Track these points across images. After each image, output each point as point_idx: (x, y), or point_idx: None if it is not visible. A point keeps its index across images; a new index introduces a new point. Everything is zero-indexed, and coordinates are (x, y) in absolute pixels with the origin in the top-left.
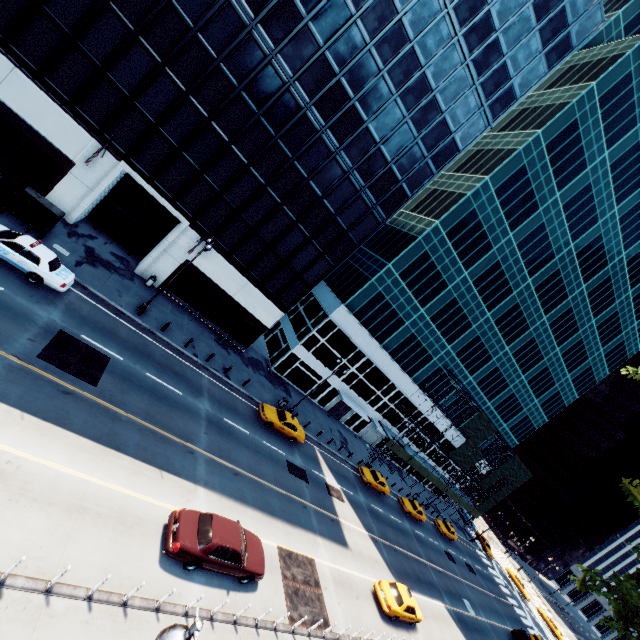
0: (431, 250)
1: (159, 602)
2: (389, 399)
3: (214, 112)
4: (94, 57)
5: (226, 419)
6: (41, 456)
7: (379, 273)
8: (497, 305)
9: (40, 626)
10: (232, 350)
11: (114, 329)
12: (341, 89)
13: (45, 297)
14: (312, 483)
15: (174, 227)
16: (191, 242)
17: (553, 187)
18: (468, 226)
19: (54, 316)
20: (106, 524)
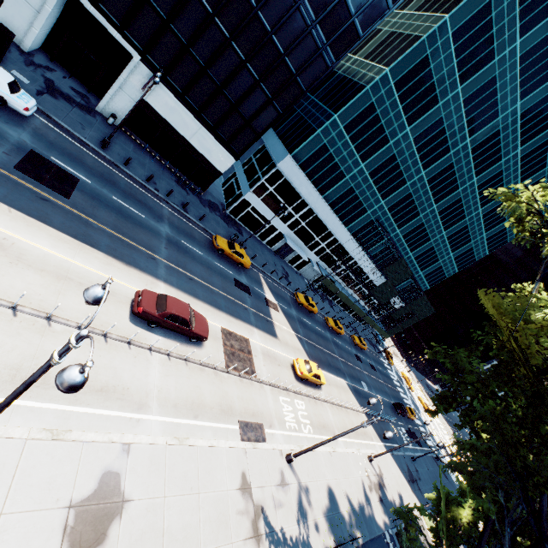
0: (377, 102)
1: (129, 339)
2: (326, 245)
3: None
4: None
5: (184, 242)
6: (30, 240)
7: (325, 124)
8: (433, 164)
9: (46, 335)
10: (191, 191)
11: (80, 157)
12: None
13: (12, 119)
14: (254, 296)
15: (127, 63)
16: (144, 79)
17: (515, 32)
18: (418, 76)
19: (23, 137)
20: None
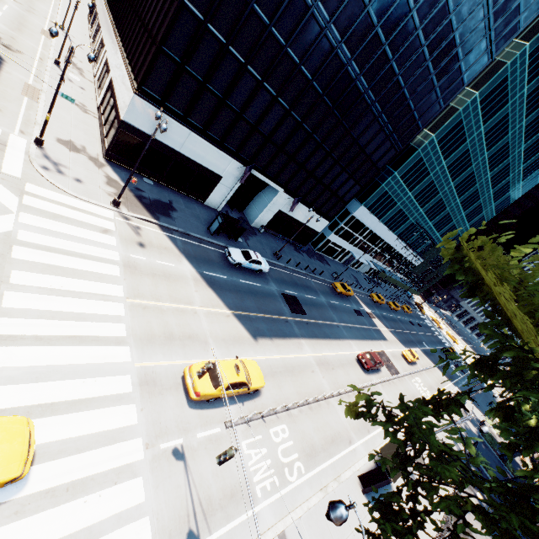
0: (424, 155)
1: (373, 383)
2: (378, 248)
3: (305, 117)
4: (235, 107)
5: (330, 301)
6: (325, 352)
7: (388, 180)
8: (459, 176)
9: None
10: (301, 251)
11: (282, 277)
12: (391, 70)
13: (265, 278)
14: (364, 316)
15: (264, 188)
16: (282, 200)
17: (524, 84)
18: (454, 132)
19: (274, 287)
20: (348, 366)
